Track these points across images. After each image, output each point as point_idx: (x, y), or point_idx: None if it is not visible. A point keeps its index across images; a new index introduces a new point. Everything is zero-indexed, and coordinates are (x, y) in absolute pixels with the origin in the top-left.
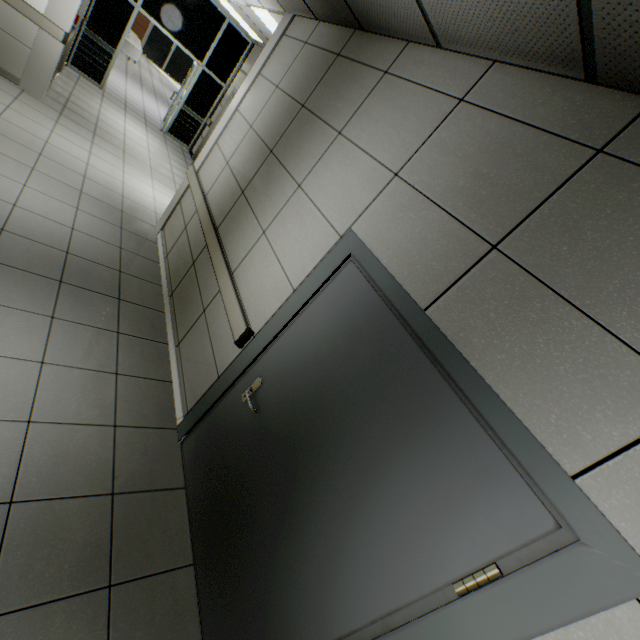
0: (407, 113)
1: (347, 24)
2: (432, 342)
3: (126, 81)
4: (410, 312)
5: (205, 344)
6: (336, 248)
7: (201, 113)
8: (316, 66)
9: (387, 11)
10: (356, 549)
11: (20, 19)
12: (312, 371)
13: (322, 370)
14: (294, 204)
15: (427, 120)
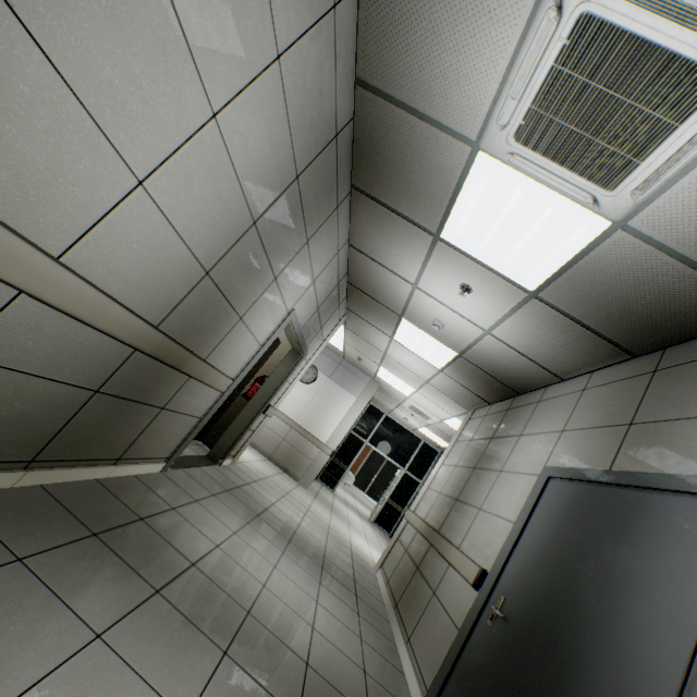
0: (557, 407)
1: (508, 396)
2: (618, 478)
3: (345, 492)
4: (598, 475)
5: (439, 616)
6: (537, 479)
7: (401, 503)
8: (495, 419)
9: (527, 377)
10: (634, 645)
11: (312, 447)
12: (545, 555)
13: (553, 548)
14: (499, 480)
15: (569, 404)
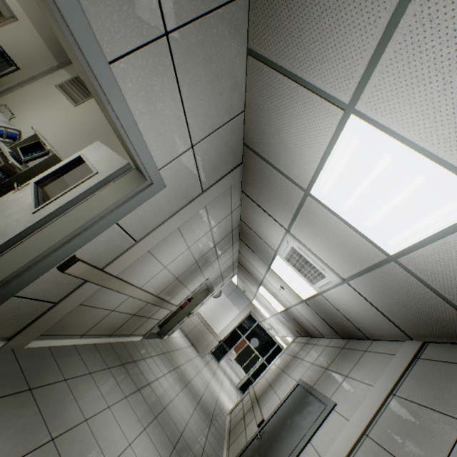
0: (317, 350)
1: (308, 336)
2: (311, 390)
3: (226, 364)
4: (308, 387)
5: (243, 437)
6: (295, 383)
7: None
8: (300, 346)
9: (312, 330)
10: (285, 447)
11: (210, 334)
12: (282, 416)
13: (285, 413)
14: (286, 380)
15: (320, 351)
